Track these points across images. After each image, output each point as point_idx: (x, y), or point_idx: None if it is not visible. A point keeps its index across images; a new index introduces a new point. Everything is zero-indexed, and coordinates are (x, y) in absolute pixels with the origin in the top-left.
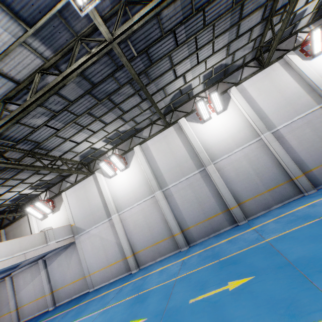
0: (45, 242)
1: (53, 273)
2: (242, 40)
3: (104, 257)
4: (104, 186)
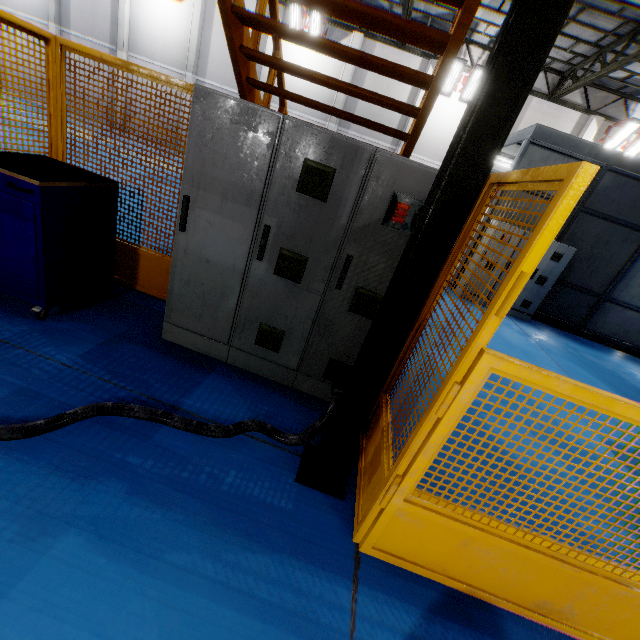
0: None
1: None
2: None
3: None
4: None
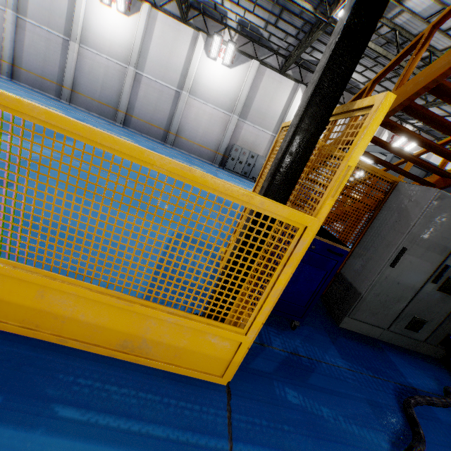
0: None
1: None
2: None
3: None
4: None
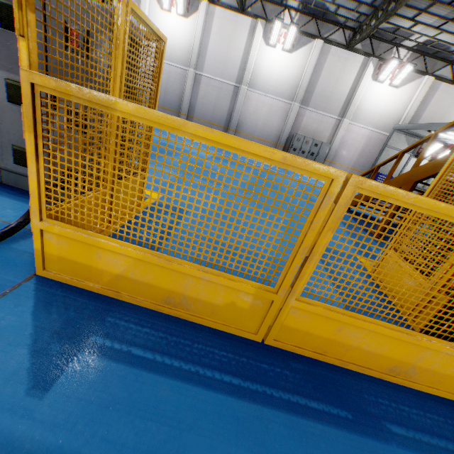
0: None
1: None
2: None
3: None
4: None
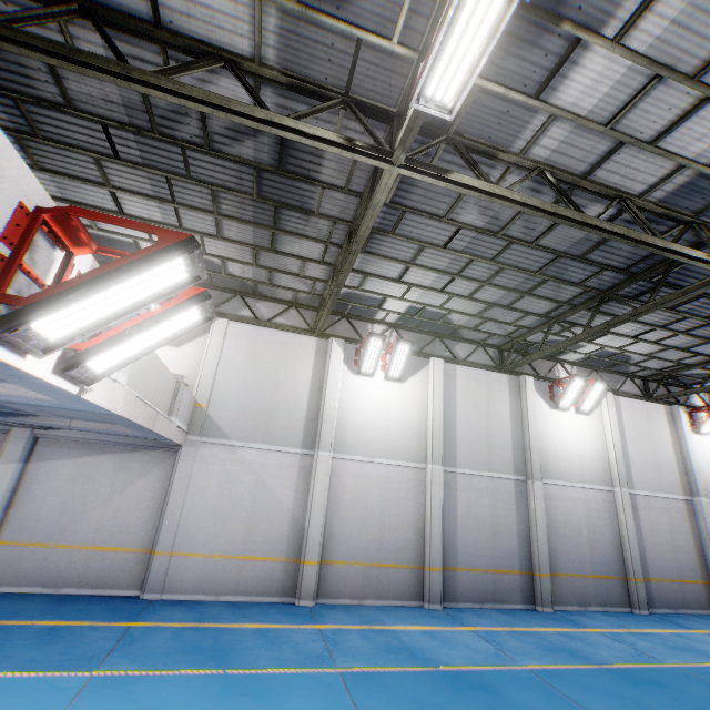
0: (167, 410)
1: (40, 490)
2: (676, 354)
3: (240, 531)
4: (337, 381)
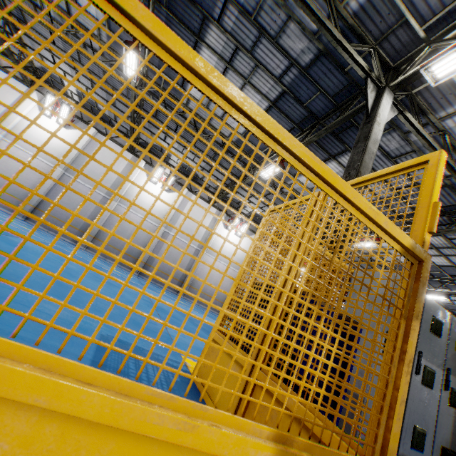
0: None
1: None
2: (211, 176)
3: None
4: (25, 109)
